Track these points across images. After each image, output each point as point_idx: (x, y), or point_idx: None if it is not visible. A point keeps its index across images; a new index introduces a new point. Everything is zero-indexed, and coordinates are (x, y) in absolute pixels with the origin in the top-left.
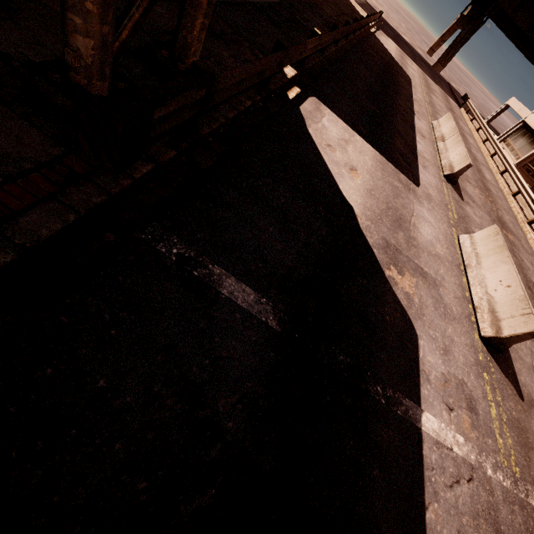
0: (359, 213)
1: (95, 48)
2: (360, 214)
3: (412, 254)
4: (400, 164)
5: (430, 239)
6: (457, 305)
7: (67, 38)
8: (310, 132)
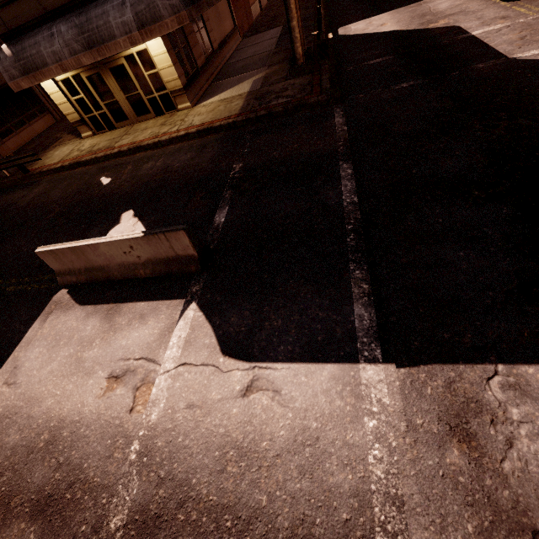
0: (398, 29)
1: (302, 49)
2: (400, 29)
3: (439, 16)
4: (407, 3)
5: (449, 5)
6: (482, 6)
7: (296, 53)
8: (352, 34)
